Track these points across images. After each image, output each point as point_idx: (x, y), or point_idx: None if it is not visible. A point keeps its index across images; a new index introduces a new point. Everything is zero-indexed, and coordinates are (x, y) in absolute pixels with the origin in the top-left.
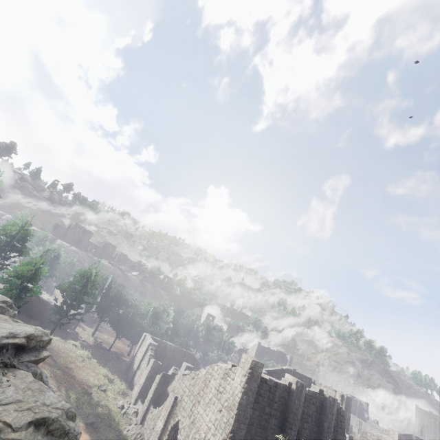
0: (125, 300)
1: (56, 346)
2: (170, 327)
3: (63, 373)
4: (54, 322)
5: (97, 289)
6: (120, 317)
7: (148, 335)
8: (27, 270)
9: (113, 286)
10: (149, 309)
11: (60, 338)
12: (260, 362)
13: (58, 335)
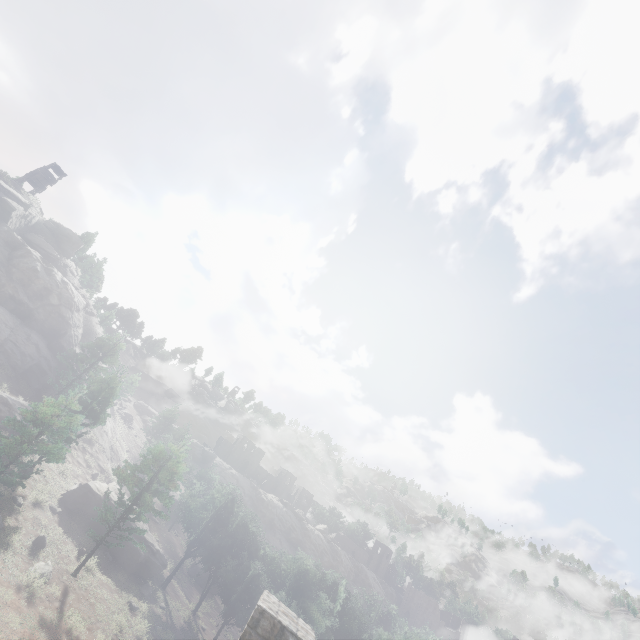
0: (253, 542)
1: (86, 587)
2: (332, 626)
3: (49, 639)
4: (91, 532)
5: (173, 486)
6: (234, 573)
7: None
8: (43, 409)
9: (234, 509)
10: (293, 571)
11: (112, 582)
12: (294, 634)
13: (114, 577)
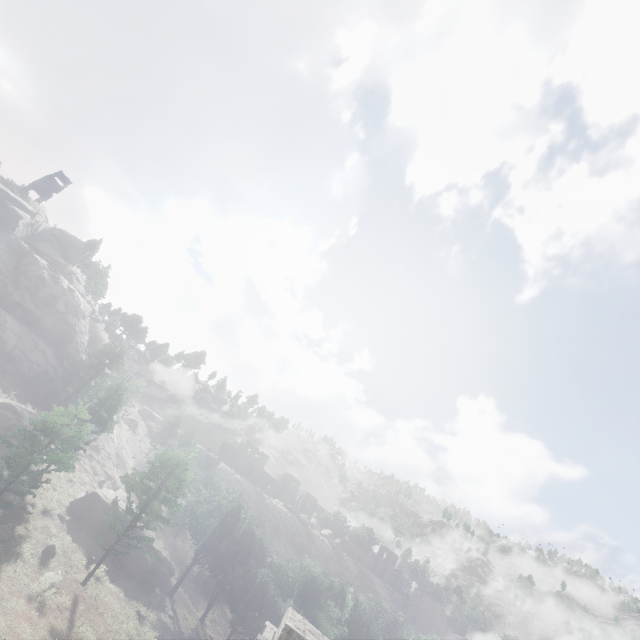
0: (260, 549)
1: (95, 596)
2: (340, 634)
3: None
4: (100, 541)
5: (181, 494)
6: (242, 581)
7: (269, 628)
8: (54, 418)
9: (241, 515)
10: (300, 578)
11: (120, 590)
12: None
13: (122, 586)
